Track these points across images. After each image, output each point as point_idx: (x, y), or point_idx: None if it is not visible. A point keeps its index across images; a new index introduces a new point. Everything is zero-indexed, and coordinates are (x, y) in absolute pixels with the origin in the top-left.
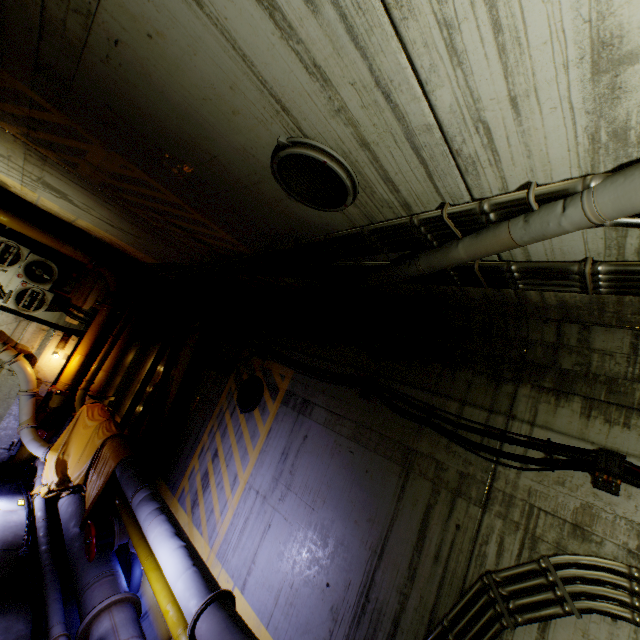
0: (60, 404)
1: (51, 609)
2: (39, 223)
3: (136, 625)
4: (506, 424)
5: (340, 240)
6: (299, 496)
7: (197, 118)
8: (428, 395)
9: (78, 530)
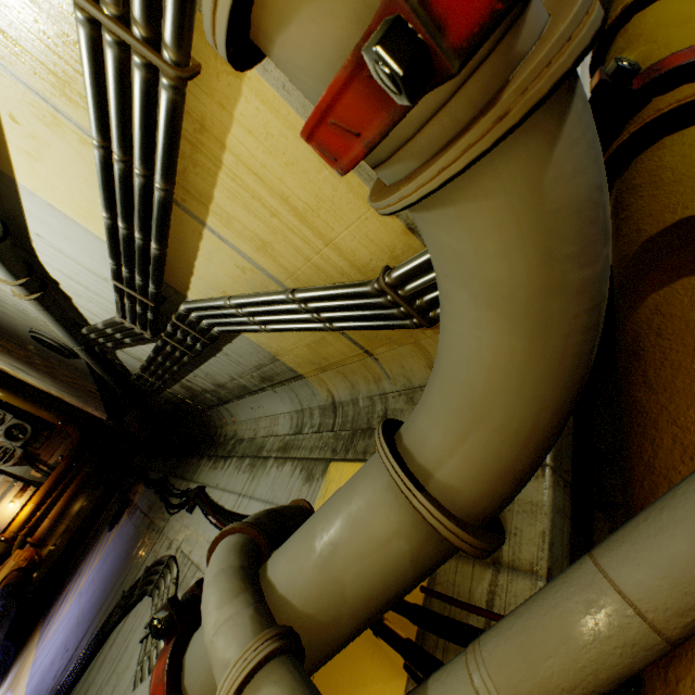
0: (2, 552)
1: None
2: (26, 395)
3: None
4: (188, 486)
5: (93, 374)
6: (95, 585)
7: (8, 325)
8: (177, 479)
9: None
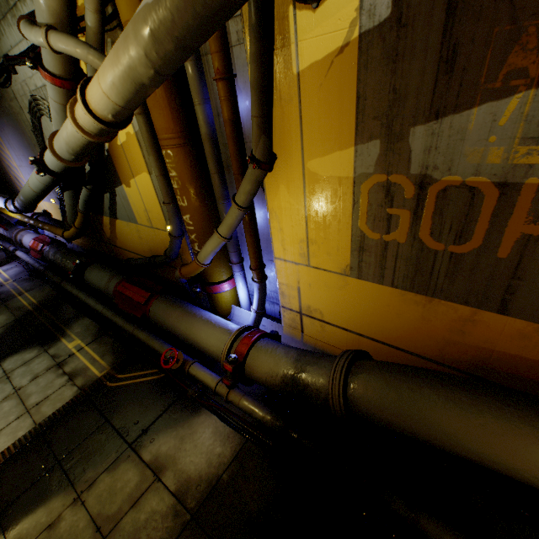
0: None
1: (5, 246)
2: None
3: (30, 232)
4: None
5: None
6: (21, 155)
7: None
8: None
9: (3, 229)
